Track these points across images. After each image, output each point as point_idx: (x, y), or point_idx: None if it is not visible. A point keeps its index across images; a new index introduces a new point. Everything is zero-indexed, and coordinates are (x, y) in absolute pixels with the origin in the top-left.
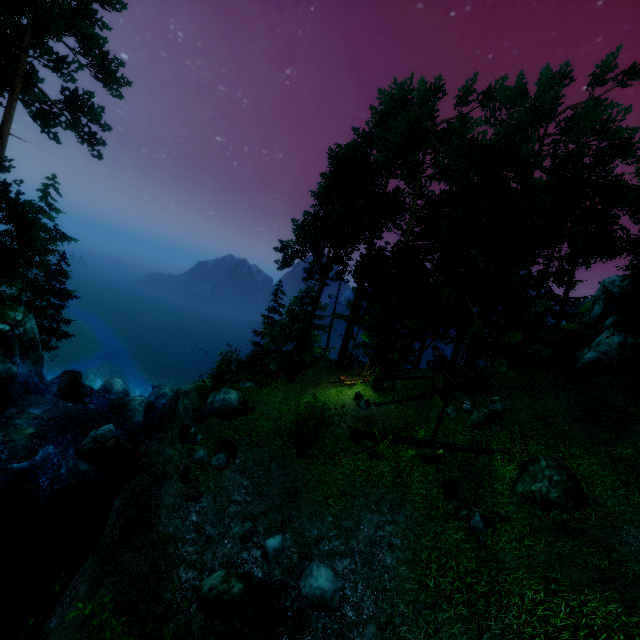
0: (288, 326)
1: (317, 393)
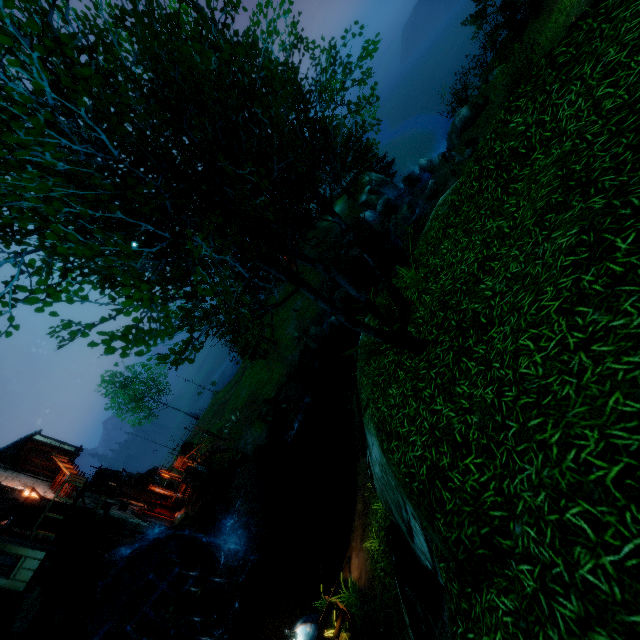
0: None
1: (563, 1)
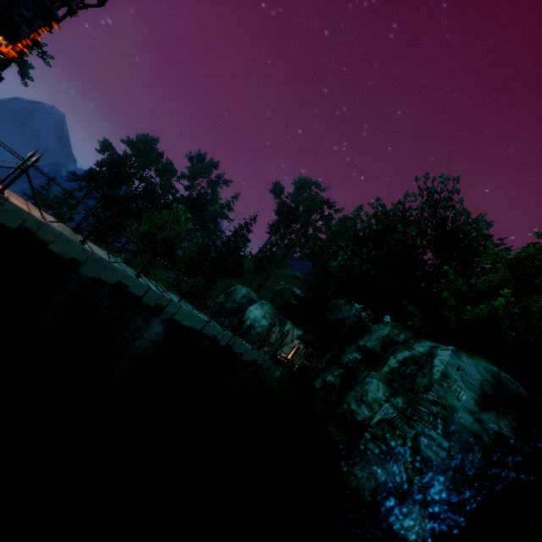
0: (53, 202)
1: None
